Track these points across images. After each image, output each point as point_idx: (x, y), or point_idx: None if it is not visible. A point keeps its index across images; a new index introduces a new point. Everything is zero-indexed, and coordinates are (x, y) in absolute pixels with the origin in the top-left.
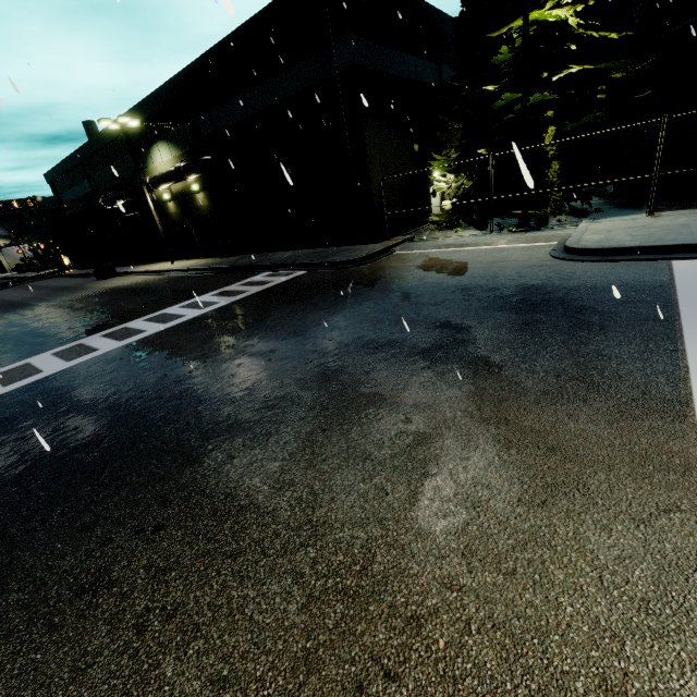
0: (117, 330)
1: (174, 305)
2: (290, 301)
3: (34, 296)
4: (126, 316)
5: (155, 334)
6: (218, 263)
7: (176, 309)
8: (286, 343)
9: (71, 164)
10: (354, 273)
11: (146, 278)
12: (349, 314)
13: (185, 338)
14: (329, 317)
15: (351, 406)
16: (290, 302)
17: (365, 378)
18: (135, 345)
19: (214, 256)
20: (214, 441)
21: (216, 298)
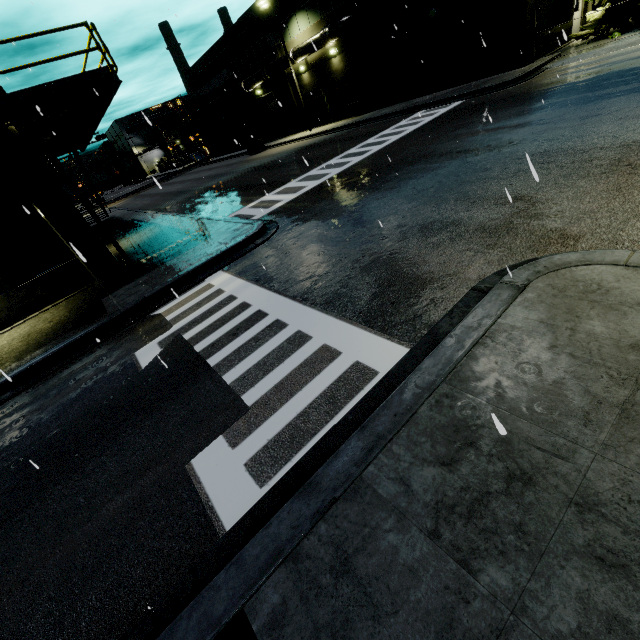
0: (344, 155)
1: (367, 140)
2: (477, 112)
3: (217, 171)
4: (335, 152)
5: (384, 148)
6: (360, 118)
7: (375, 140)
8: (511, 121)
9: (211, 58)
10: (519, 88)
11: (299, 143)
12: (547, 101)
13: (415, 142)
14: (530, 107)
15: (603, 119)
16: (478, 112)
17: (601, 112)
18: (379, 153)
19: (344, 119)
20: (519, 147)
21: (400, 129)
